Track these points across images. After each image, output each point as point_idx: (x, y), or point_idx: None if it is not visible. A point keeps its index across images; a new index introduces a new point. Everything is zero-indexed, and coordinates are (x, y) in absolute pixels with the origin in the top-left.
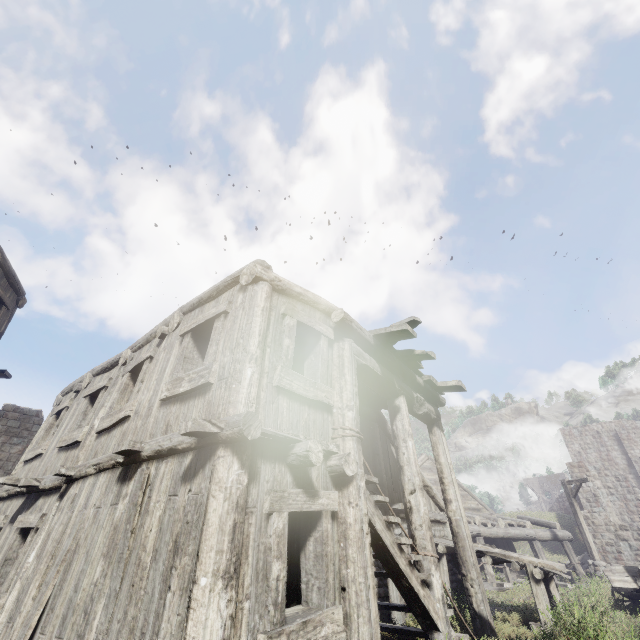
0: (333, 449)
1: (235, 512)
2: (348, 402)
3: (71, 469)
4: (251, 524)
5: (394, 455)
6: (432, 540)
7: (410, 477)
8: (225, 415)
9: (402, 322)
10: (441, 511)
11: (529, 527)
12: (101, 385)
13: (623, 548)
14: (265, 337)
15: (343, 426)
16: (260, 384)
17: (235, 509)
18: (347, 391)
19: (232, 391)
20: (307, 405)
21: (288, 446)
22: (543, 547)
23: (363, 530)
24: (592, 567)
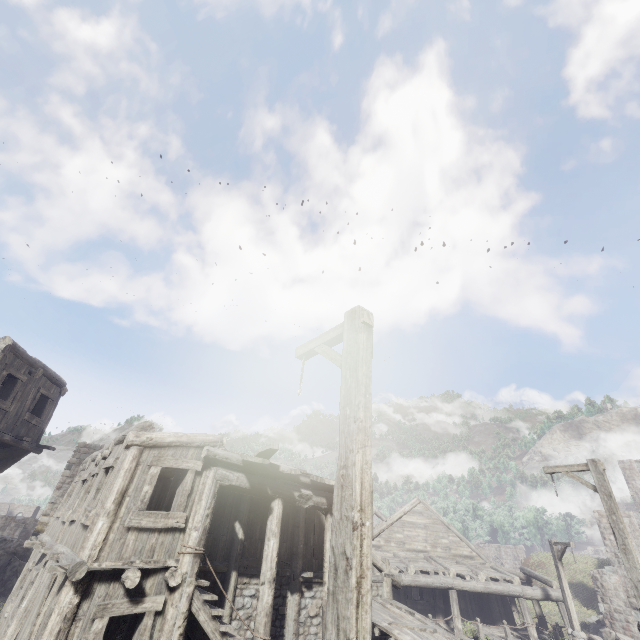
0: (171, 564)
1: (62, 622)
2: (196, 524)
3: (48, 549)
4: (78, 626)
5: (323, 523)
6: (266, 625)
7: (264, 571)
8: (77, 556)
9: (263, 449)
10: (380, 571)
11: (517, 583)
12: (85, 477)
13: (634, 618)
14: (125, 491)
15: (186, 544)
16: (112, 528)
17: (63, 621)
18: (199, 514)
19: (86, 539)
20: (158, 532)
21: (124, 570)
22: (575, 597)
23: (175, 625)
24: (571, 637)
